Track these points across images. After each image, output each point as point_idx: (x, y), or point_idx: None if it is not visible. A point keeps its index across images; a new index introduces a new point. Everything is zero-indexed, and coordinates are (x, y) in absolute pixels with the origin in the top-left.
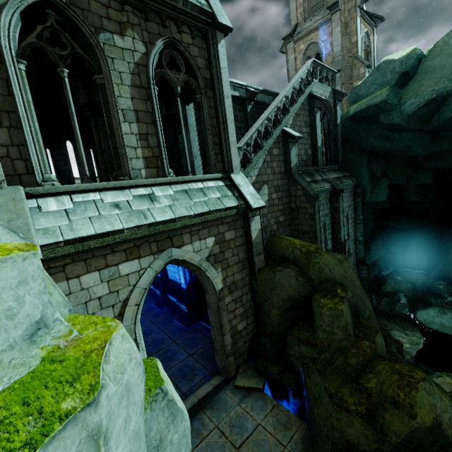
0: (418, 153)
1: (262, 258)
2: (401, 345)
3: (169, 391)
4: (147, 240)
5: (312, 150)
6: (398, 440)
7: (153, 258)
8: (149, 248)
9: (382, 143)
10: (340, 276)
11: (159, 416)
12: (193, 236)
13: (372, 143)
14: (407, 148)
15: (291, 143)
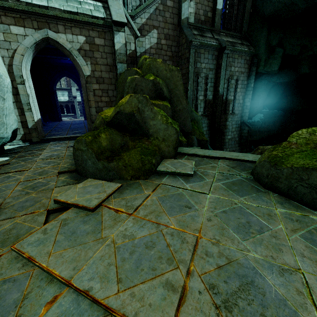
0: (299, 6)
1: (125, 67)
2: (204, 139)
3: None
4: (30, 17)
5: (212, 13)
6: (110, 119)
7: (35, 31)
8: (31, 24)
9: (274, 2)
10: (165, 77)
11: None
12: (66, 29)
13: (269, 6)
14: (289, 1)
15: None
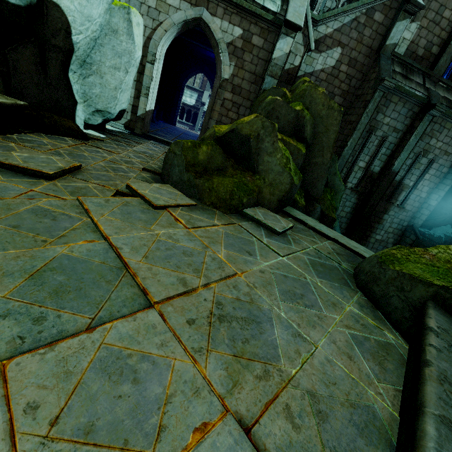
0: None
1: (274, 83)
2: (331, 216)
3: (132, 15)
4: None
5: (441, 49)
6: (221, 135)
7: (190, 7)
8: None
9: None
10: (317, 114)
11: (121, 19)
12: (225, 15)
13: None
14: None
15: (405, 12)
